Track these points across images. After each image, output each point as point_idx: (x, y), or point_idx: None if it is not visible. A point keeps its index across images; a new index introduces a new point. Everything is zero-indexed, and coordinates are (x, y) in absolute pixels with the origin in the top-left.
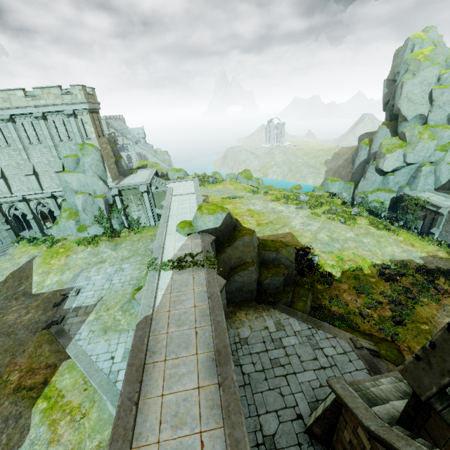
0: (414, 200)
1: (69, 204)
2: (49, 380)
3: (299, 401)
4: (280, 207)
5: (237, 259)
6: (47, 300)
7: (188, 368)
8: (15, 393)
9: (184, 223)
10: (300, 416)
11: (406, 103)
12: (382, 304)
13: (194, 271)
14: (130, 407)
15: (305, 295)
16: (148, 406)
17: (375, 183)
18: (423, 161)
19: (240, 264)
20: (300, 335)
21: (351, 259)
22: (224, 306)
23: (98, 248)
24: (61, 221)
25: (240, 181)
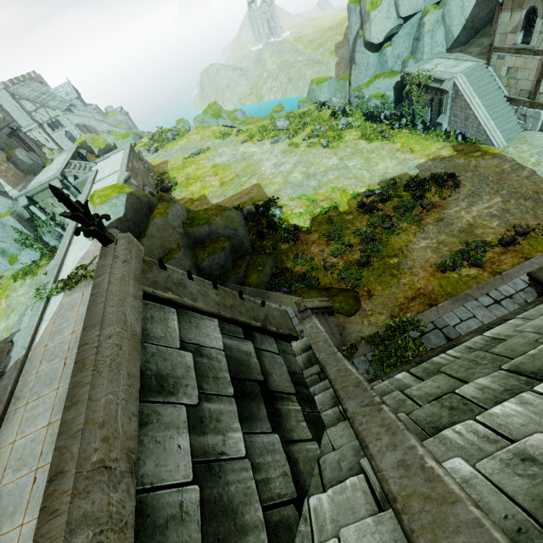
0: (415, 79)
1: None
2: None
3: None
4: (253, 149)
5: (159, 249)
6: None
7: (45, 407)
8: None
9: None
10: None
11: None
12: (351, 247)
13: (85, 287)
14: None
15: (262, 263)
16: None
17: (370, 68)
18: (425, 5)
19: (166, 254)
20: None
21: (326, 198)
22: None
23: (39, 277)
24: None
25: (208, 125)
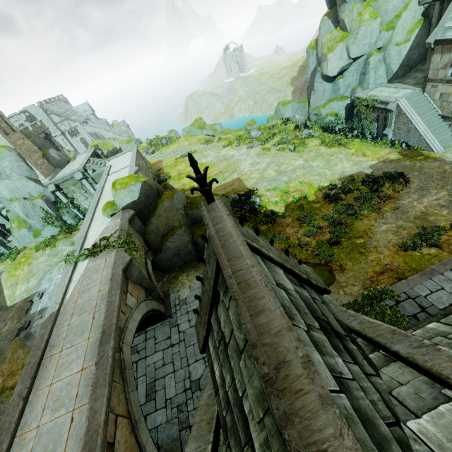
0: (364, 101)
1: (14, 213)
2: None
3: None
4: (232, 152)
5: (164, 226)
6: (20, 309)
7: (78, 354)
8: (1, 394)
9: (107, 205)
10: None
11: None
12: (321, 229)
13: (107, 254)
14: (18, 403)
15: None
16: (37, 397)
17: (326, 94)
18: (370, 50)
19: (169, 230)
20: None
21: (296, 190)
22: (144, 279)
23: (57, 248)
24: (14, 232)
25: (194, 134)
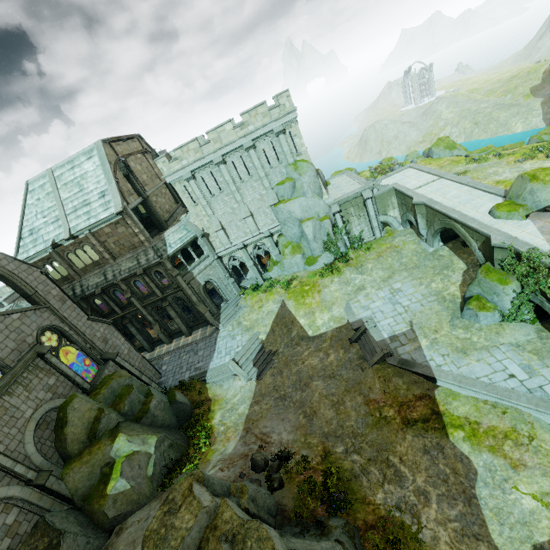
0: None
1: (288, 238)
2: (438, 410)
3: None
4: (549, 164)
5: None
6: (337, 339)
7: None
8: (409, 427)
9: (506, 206)
10: None
11: None
12: None
13: None
14: None
15: None
16: None
17: None
18: None
19: None
20: None
21: None
22: None
23: (344, 276)
24: (286, 259)
25: (437, 156)
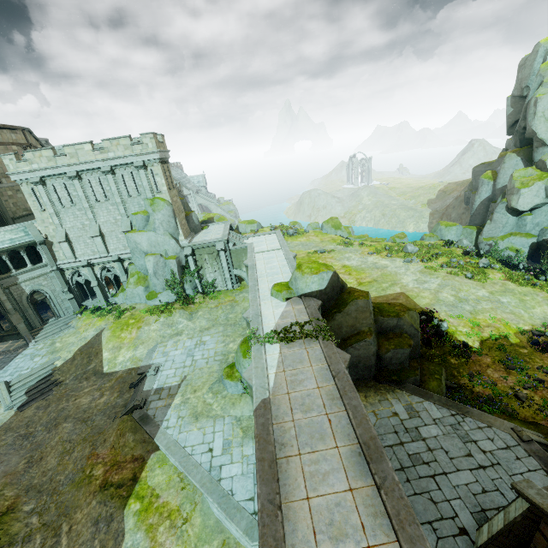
0: None
1: (137, 267)
2: (139, 476)
3: (459, 511)
4: (384, 261)
5: (349, 327)
6: (122, 380)
7: (331, 465)
8: (102, 491)
9: (280, 286)
10: (464, 531)
11: (543, 124)
12: (543, 383)
13: (306, 344)
14: (274, 512)
15: (437, 372)
16: (293, 511)
17: (507, 226)
18: None
19: (354, 334)
20: (442, 423)
21: (489, 325)
22: None
23: (172, 318)
24: (129, 288)
25: (326, 232)
